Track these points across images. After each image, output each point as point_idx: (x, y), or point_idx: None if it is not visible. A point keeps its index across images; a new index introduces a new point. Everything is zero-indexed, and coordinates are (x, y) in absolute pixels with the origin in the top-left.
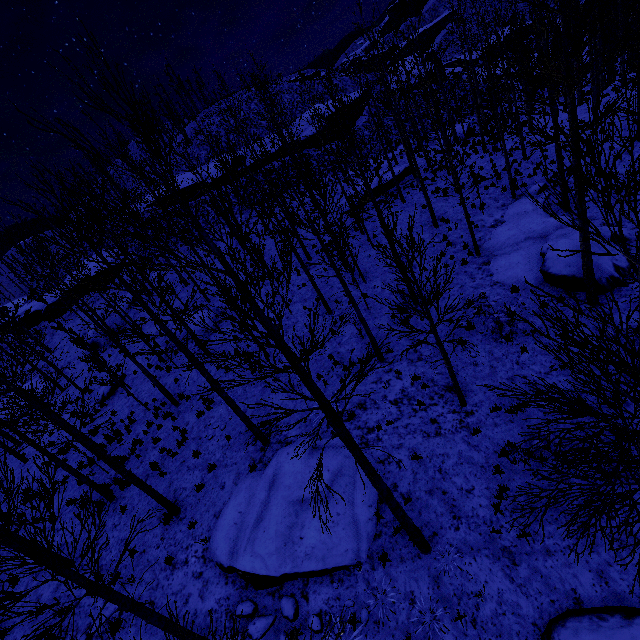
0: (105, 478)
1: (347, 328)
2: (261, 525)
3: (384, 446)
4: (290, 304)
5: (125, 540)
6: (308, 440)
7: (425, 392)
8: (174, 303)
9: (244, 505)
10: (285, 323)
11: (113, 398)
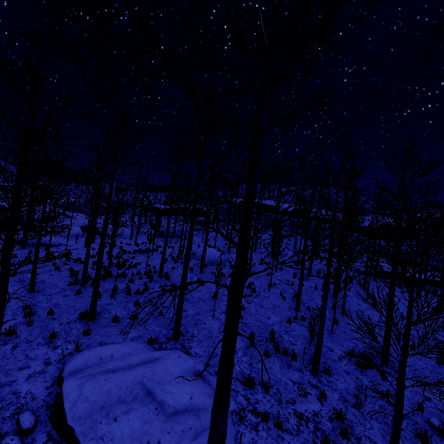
0: (94, 275)
1: (302, 328)
2: (109, 374)
3: (255, 439)
4: (273, 286)
5: (58, 305)
6: (201, 364)
7: (341, 440)
8: (211, 242)
9: (119, 354)
10: (260, 292)
11: (141, 254)
